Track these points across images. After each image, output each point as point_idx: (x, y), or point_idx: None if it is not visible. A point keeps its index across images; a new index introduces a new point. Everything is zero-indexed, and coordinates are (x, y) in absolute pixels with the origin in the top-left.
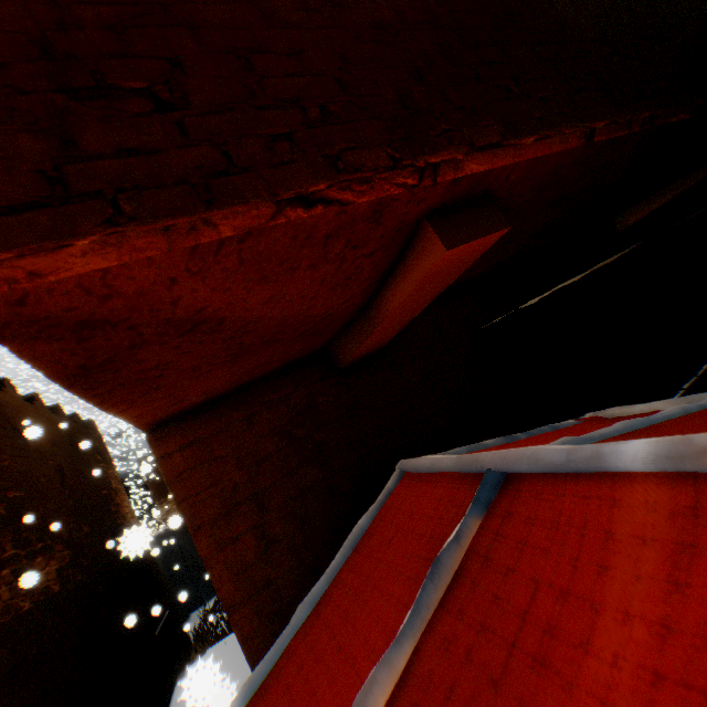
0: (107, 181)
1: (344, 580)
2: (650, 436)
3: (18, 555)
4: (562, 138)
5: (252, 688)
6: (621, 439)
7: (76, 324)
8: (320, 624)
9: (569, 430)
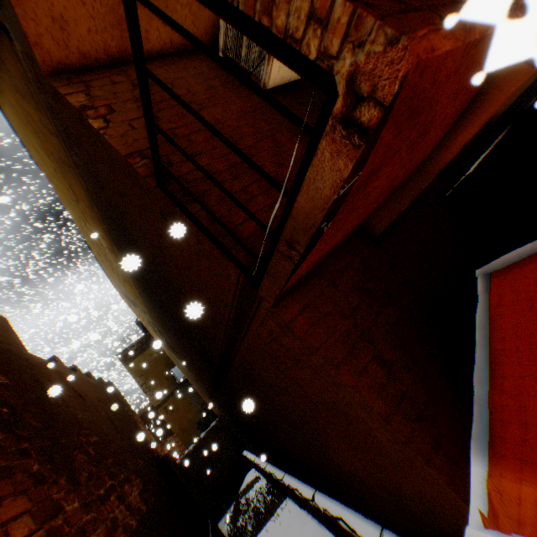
0: (417, 4)
1: (502, 349)
2: None
3: (113, 484)
4: None
5: (485, 441)
6: None
7: (412, 110)
8: (510, 380)
9: None
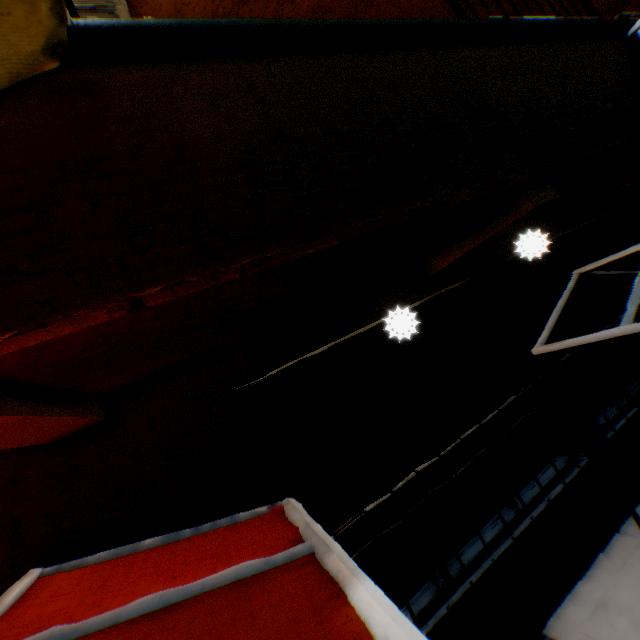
0: None
1: None
2: (129, 636)
3: None
4: (76, 319)
5: None
6: (101, 635)
7: None
8: None
9: (242, 526)
